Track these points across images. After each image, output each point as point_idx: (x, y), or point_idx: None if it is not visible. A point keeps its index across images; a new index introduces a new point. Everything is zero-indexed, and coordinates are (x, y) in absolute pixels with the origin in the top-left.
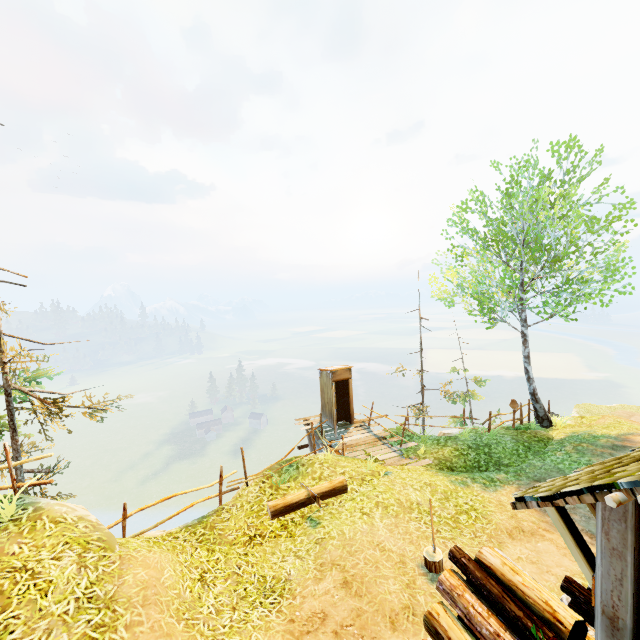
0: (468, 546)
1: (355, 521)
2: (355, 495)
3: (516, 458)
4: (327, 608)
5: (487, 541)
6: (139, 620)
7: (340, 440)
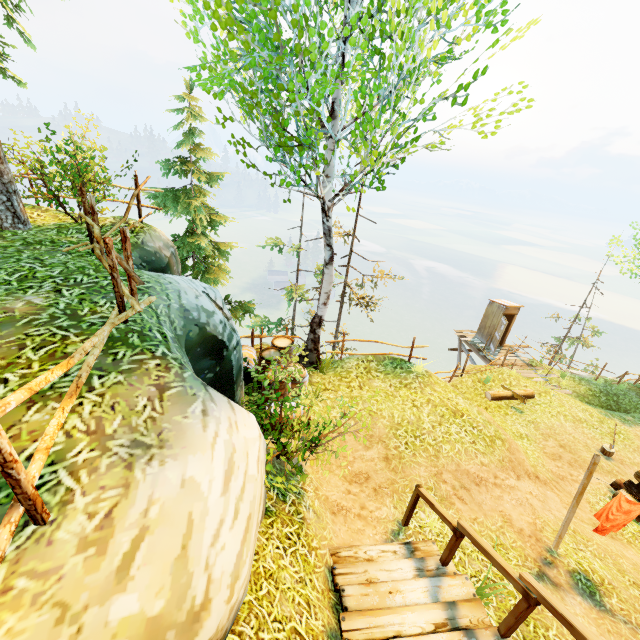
0: (622, 450)
1: (549, 418)
2: (538, 402)
3: (639, 409)
4: (559, 453)
5: (633, 452)
6: (504, 433)
7: (496, 357)
